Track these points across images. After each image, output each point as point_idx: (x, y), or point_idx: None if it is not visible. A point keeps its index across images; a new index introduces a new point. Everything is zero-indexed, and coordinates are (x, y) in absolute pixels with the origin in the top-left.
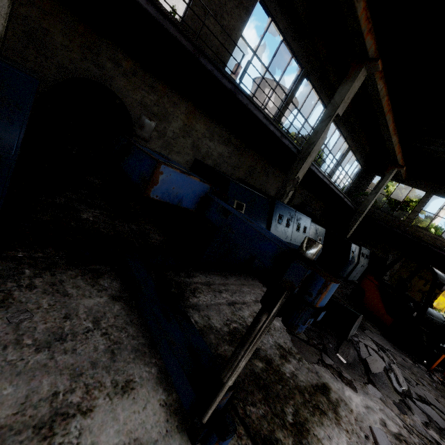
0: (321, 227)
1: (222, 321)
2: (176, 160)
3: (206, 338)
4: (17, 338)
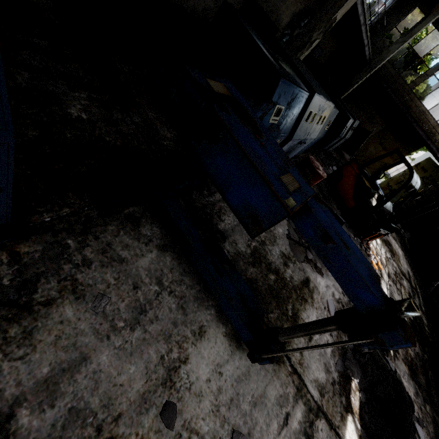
0: (336, 110)
1: (245, 243)
2: None
3: (238, 267)
4: (111, 325)
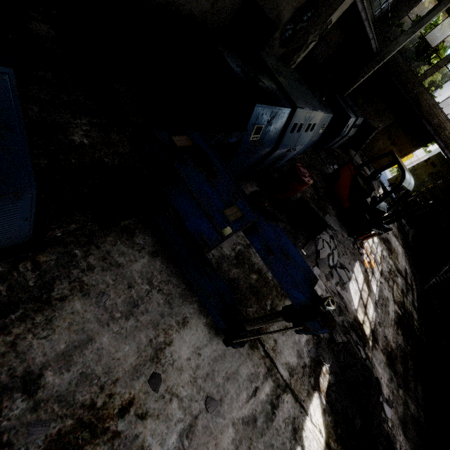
0: (330, 115)
1: (230, 247)
2: None
3: (222, 268)
4: (110, 315)
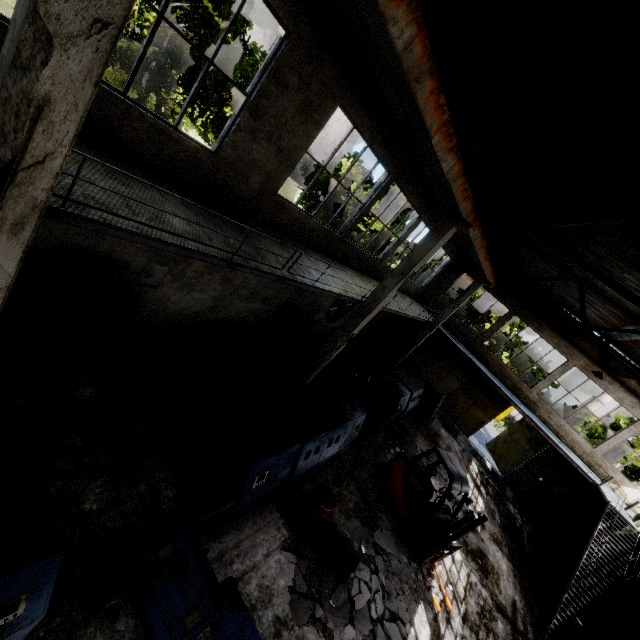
0: (361, 416)
1: None
2: (197, 298)
3: None
4: None
